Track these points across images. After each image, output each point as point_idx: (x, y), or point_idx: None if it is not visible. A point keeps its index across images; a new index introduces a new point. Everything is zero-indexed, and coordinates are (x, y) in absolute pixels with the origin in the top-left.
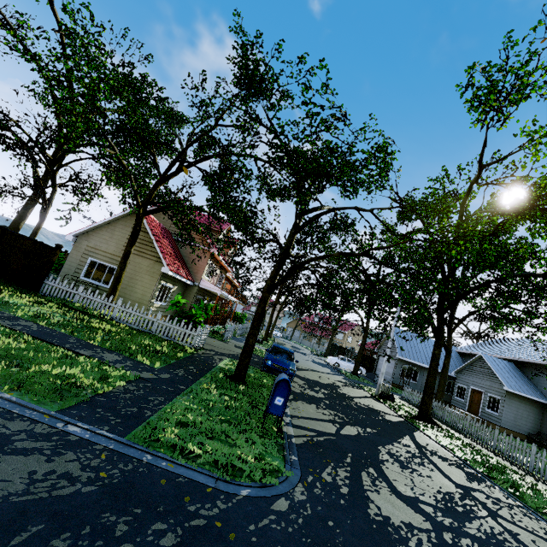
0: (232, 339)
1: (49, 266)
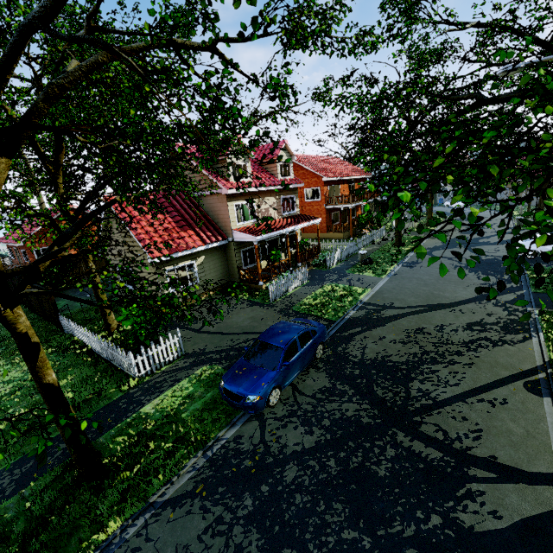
0: (306, 284)
1: (53, 308)
